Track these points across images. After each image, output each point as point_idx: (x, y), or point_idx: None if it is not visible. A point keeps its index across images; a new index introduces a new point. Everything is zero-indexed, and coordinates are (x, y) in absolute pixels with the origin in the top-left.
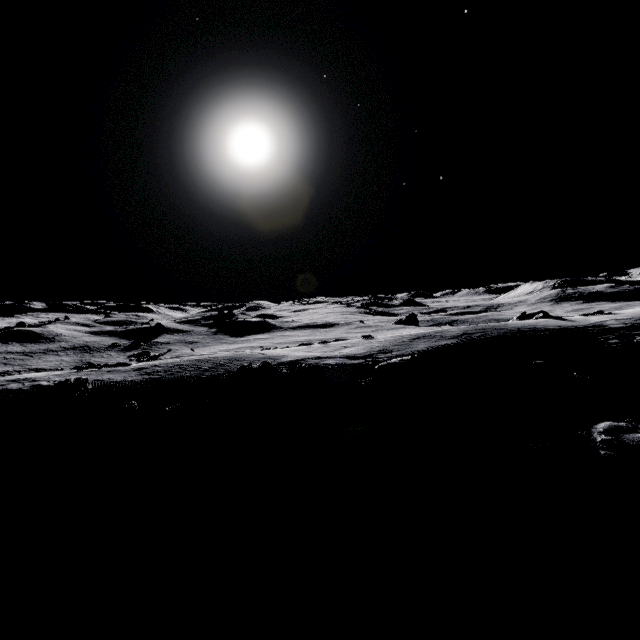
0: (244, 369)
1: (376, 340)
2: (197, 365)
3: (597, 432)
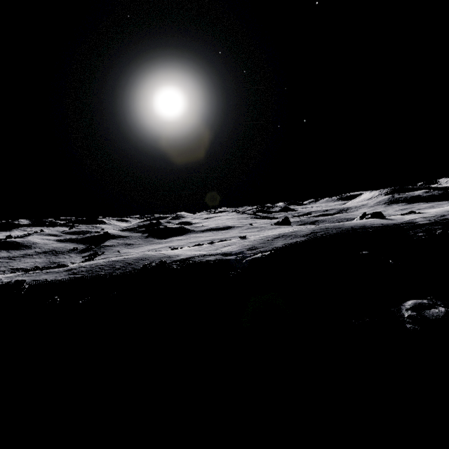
0: (145, 267)
1: (248, 240)
2: (112, 265)
3: (405, 309)
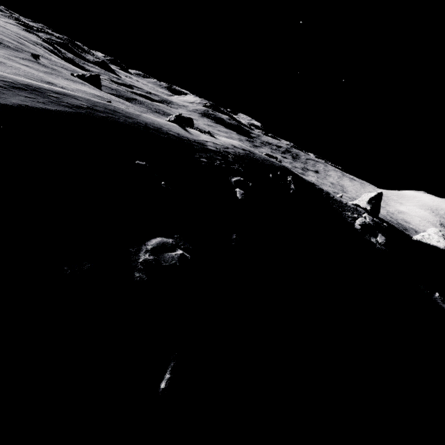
0: None
1: None
2: None
3: (145, 250)
